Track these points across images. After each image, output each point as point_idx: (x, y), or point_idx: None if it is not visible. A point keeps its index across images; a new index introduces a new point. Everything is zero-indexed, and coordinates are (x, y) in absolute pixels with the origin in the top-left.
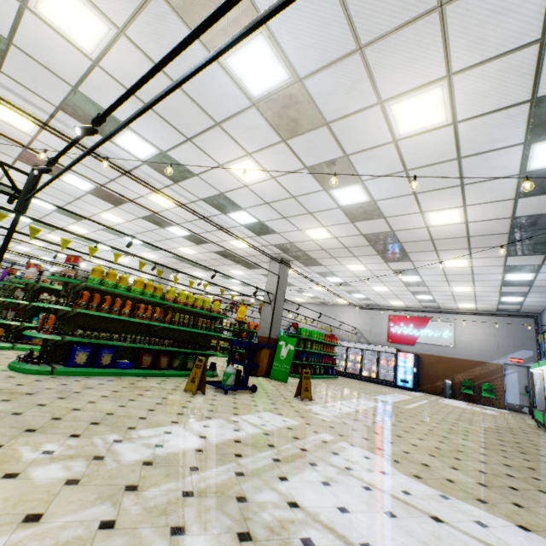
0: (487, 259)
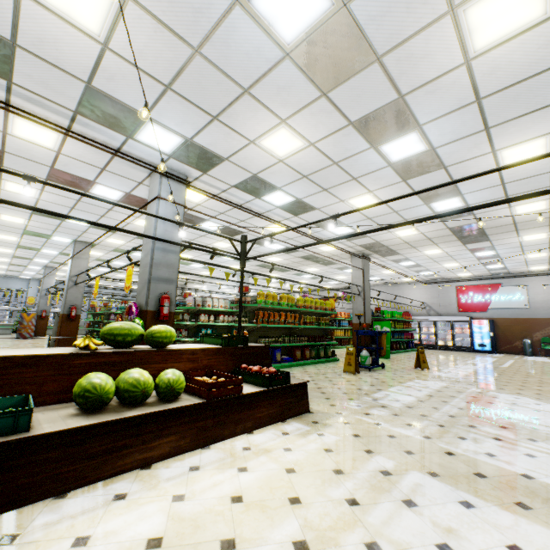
0: None
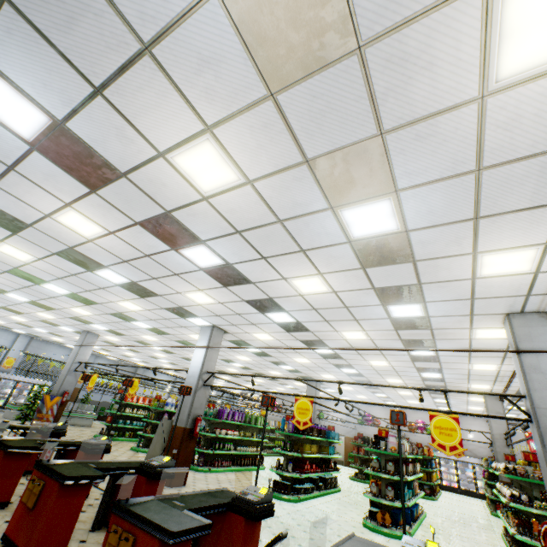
0: None
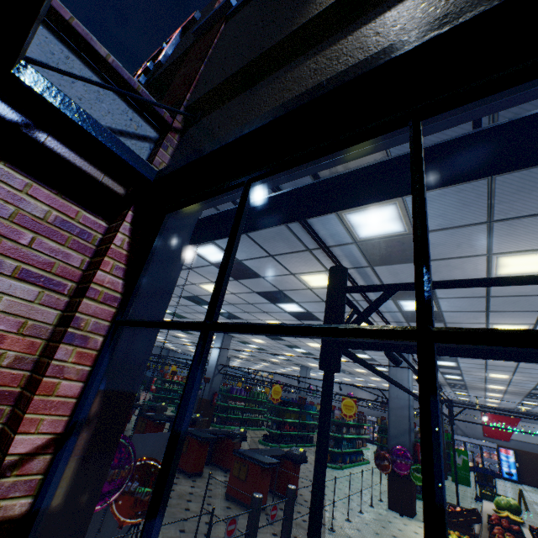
0: None
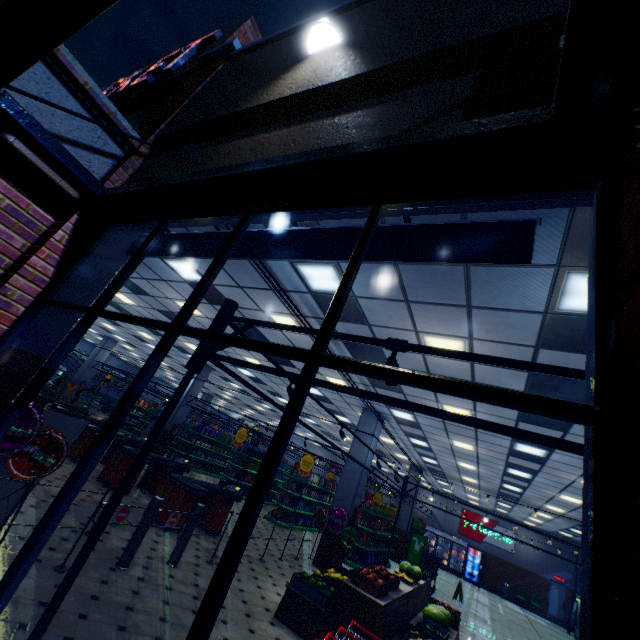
0: (564, 521)
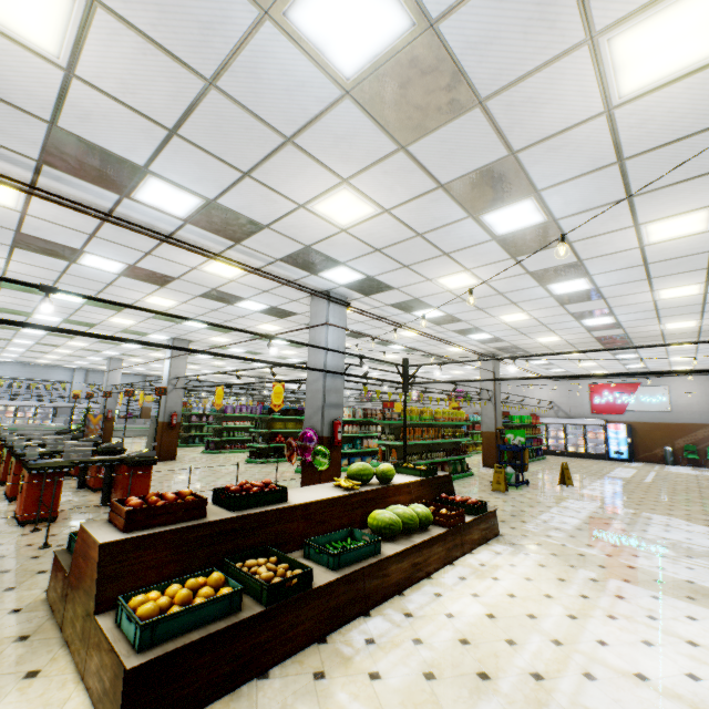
0: None
